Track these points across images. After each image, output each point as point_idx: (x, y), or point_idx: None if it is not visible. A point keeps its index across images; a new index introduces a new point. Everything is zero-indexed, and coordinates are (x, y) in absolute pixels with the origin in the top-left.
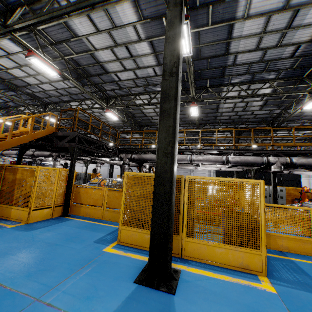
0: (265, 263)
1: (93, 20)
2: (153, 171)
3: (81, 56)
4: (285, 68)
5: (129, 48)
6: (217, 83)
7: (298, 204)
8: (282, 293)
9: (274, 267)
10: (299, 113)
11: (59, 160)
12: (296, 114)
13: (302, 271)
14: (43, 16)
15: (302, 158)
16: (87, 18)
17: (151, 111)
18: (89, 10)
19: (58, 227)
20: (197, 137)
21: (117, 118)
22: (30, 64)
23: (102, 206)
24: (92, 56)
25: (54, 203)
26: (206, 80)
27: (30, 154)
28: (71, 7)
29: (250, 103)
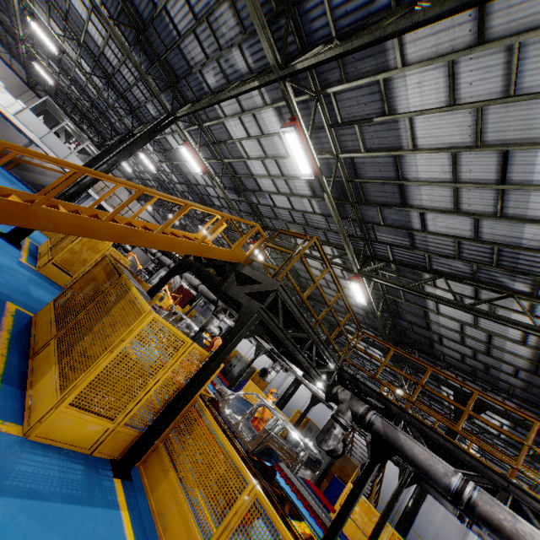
0: None
1: (457, 76)
2: None
3: (373, 158)
4: None
5: (512, 158)
6: None
7: None
8: None
9: None
10: None
11: (222, 317)
12: None
13: None
14: (361, 37)
15: None
16: (447, 69)
17: (450, 325)
18: (466, 49)
19: (38, 536)
20: None
21: (365, 302)
22: (280, 157)
23: (207, 537)
24: (396, 161)
25: (124, 417)
26: None
27: (195, 284)
28: (446, 2)
29: None
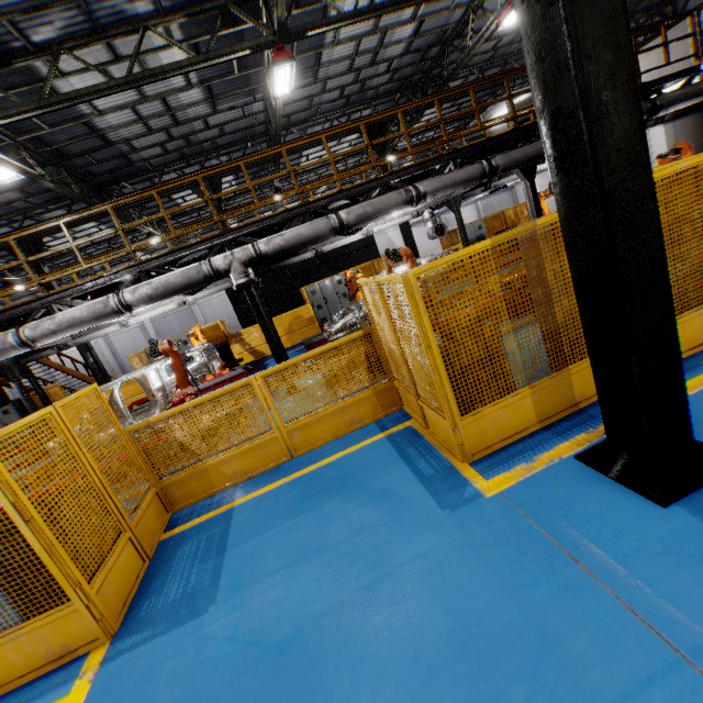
0: (96, 617)
1: None
2: (51, 365)
3: None
4: None
5: None
6: None
7: (340, 314)
8: (96, 694)
9: (167, 573)
10: (306, 101)
11: None
12: (302, 105)
13: (224, 540)
14: None
15: (276, 235)
16: None
17: None
18: None
19: None
20: (15, 265)
21: None
22: None
23: None
24: None
25: None
26: None
27: None
28: None
29: (174, 99)
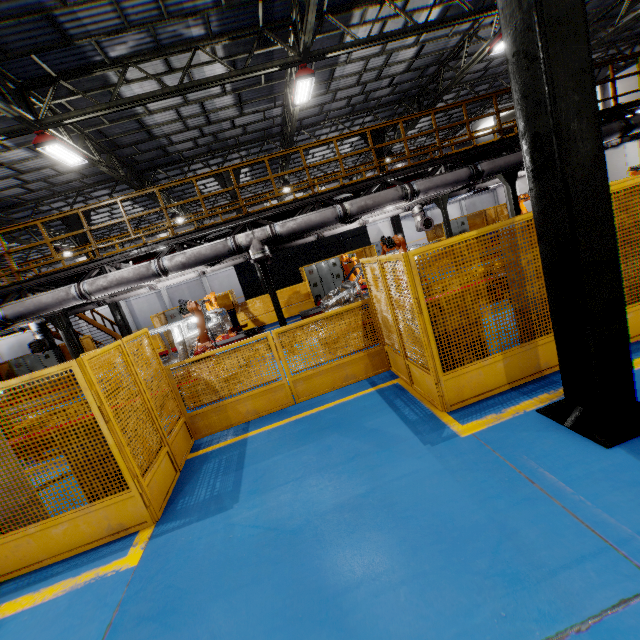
0: (146, 504)
1: None
2: (85, 320)
3: None
4: (210, 7)
5: None
6: (76, 63)
7: (335, 291)
8: (148, 557)
9: (196, 481)
10: (318, 108)
11: None
12: (314, 111)
13: (242, 460)
14: None
15: (290, 219)
16: None
17: None
18: None
19: None
20: (79, 232)
21: None
22: None
23: None
24: None
25: None
26: (32, 56)
27: None
28: None
29: (210, 103)
